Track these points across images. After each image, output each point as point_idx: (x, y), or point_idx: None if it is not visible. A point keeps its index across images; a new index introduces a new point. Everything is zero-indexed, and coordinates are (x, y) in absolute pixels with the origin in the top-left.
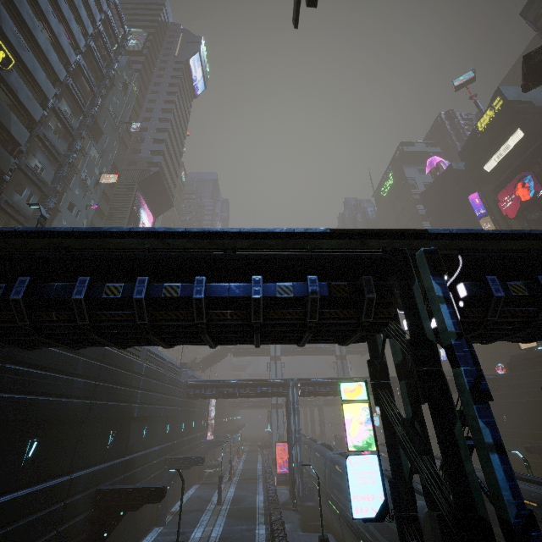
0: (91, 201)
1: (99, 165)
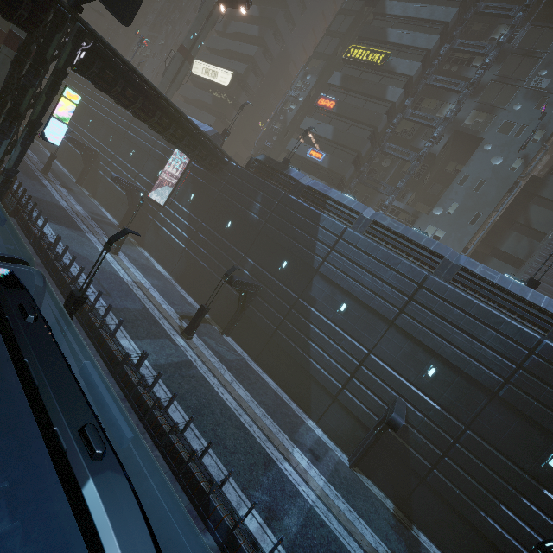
0: None
1: None
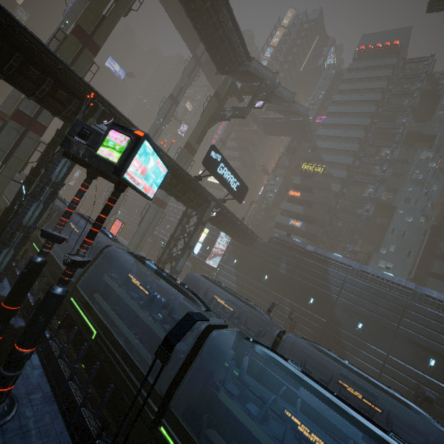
0: (433, 187)
1: (436, 158)
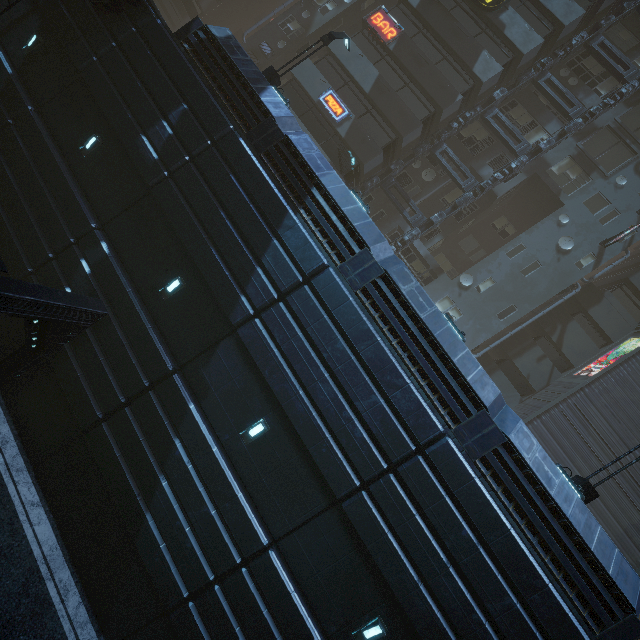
0: None
1: None
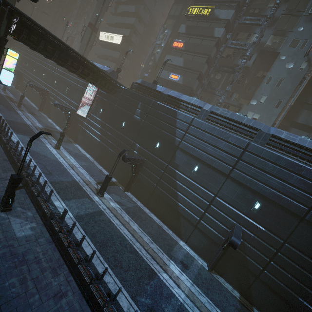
0: None
1: None
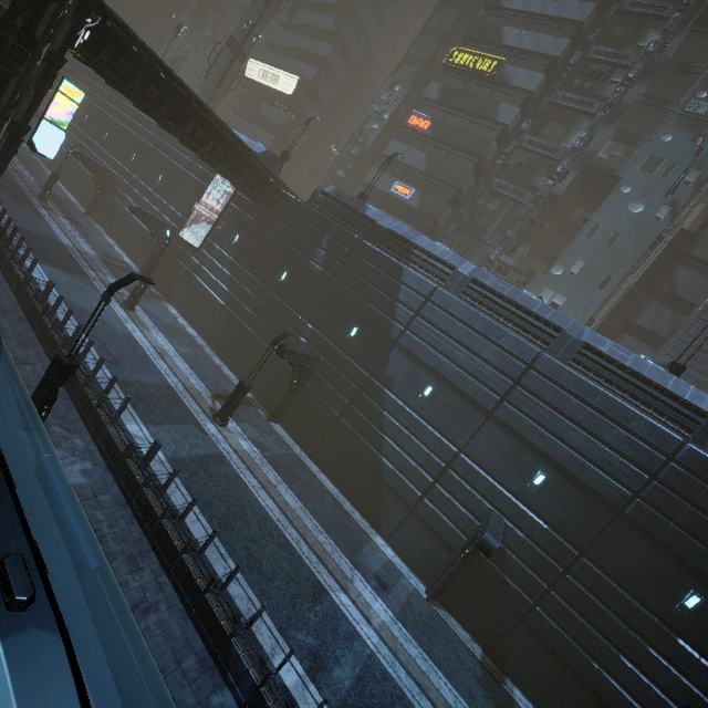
0: None
1: None
